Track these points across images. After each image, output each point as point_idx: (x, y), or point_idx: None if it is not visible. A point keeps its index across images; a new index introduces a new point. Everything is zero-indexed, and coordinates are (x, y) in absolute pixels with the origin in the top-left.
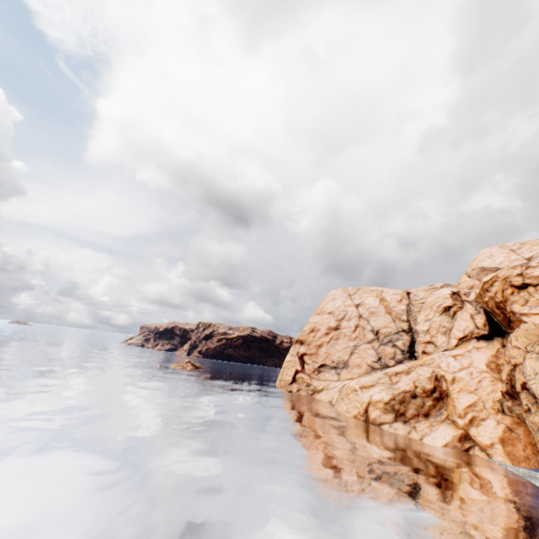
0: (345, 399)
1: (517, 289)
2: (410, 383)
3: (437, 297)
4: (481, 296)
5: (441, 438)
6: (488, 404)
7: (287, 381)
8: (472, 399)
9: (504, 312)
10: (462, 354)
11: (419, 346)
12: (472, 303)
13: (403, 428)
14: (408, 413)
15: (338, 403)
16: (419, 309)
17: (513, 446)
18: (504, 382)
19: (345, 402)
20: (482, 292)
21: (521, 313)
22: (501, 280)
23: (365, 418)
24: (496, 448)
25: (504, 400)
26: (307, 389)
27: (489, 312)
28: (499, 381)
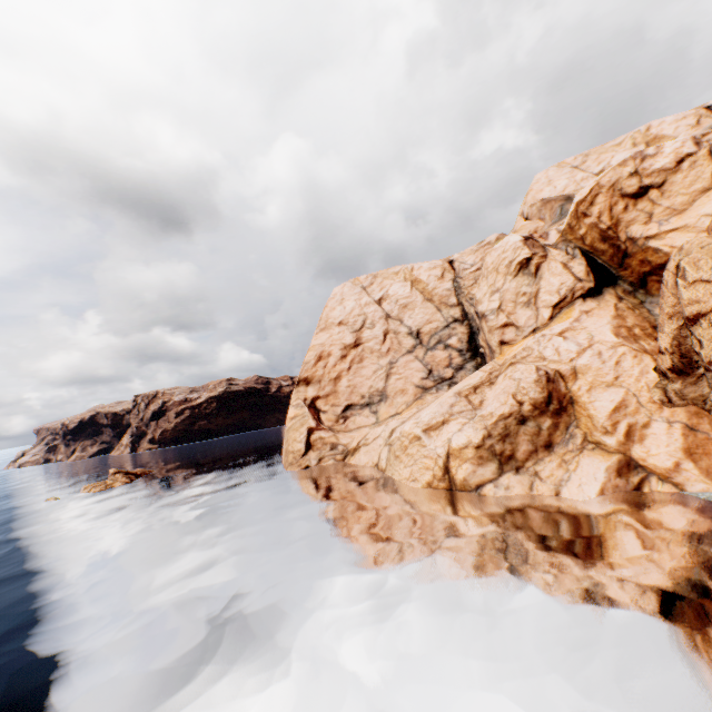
0: (403, 458)
1: (633, 199)
2: (508, 400)
3: (503, 252)
4: (572, 229)
5: (591, 481)
6: (644, 397)
7: (298, 453)
8: (618, 396)
9: (617, 244)
10: (571, 327)
11: (493, 335)
12: (558, 246)
13: (519, 481)
14: (520, 453)
15: (391, 467)
16: (473, 281)
17: (709, 457)
18: (667, 353)
19: (405, 462)
20: (575, 222)
21: (648, 237)
22: (607, 190)
23: (449, 484)
24: (686, 470)
25: (665, 383)
26: (334, 454)
27: (589, 253)
28: (644, 354)
